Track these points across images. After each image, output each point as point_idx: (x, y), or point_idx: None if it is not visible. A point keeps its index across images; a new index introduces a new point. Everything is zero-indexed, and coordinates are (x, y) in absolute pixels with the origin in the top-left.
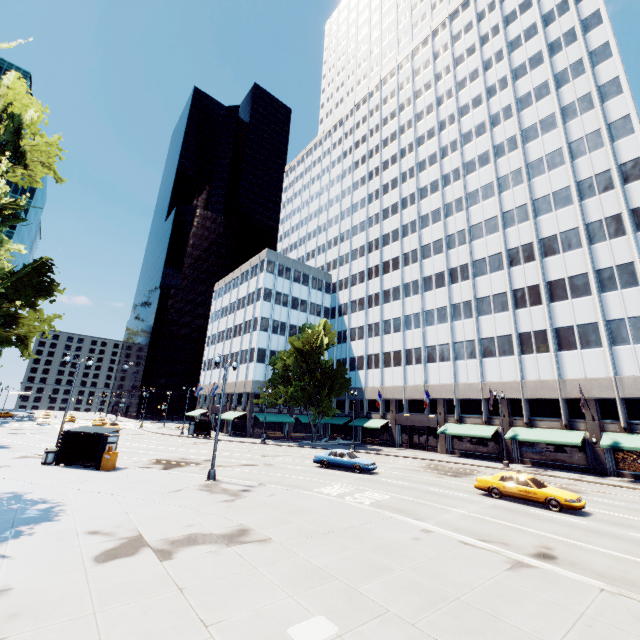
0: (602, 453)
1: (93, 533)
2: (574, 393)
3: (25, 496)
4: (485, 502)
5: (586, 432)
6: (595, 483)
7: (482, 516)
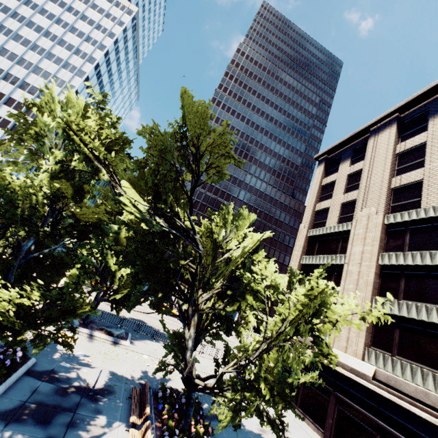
0: None
1: None
2: None
3: None
4: None
5: None
6: None
7: None
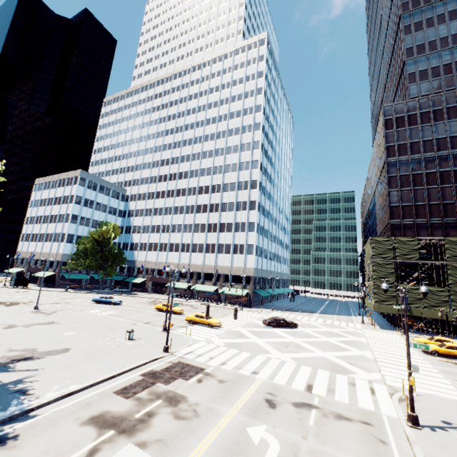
0: (221, 295)
1: None
2: (218, 271)
3: None
4: (153, 313)
5: (219, 287)
6: (211, 306)
7: (145, 316)
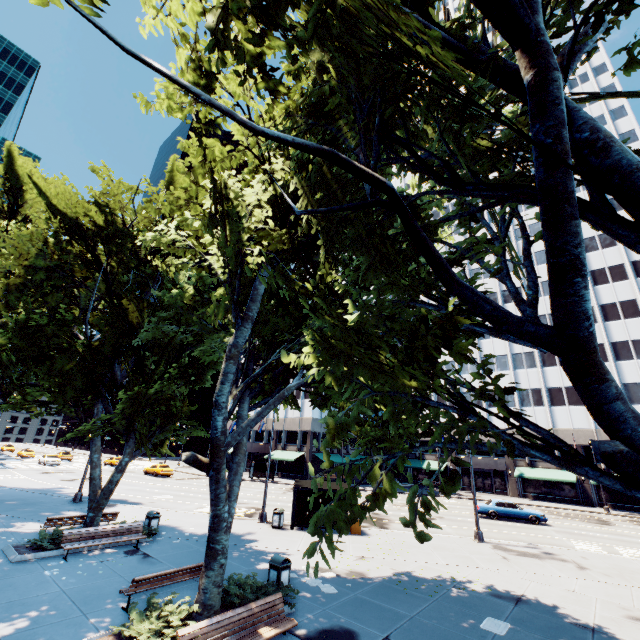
0: None
1: (639, 620)
2: None
3: (421, 576)
4: None
5: None
6: None
7: None
